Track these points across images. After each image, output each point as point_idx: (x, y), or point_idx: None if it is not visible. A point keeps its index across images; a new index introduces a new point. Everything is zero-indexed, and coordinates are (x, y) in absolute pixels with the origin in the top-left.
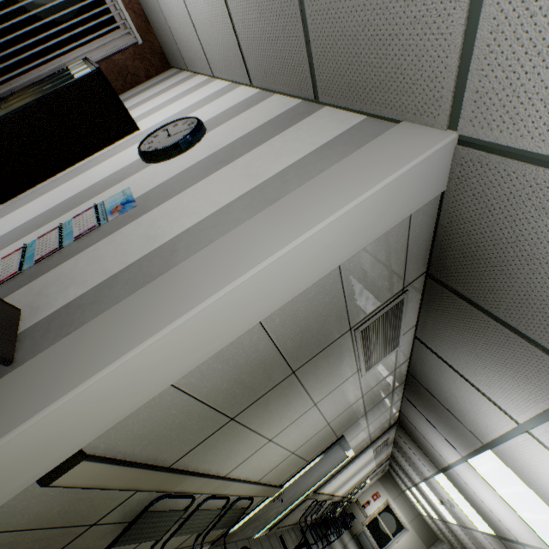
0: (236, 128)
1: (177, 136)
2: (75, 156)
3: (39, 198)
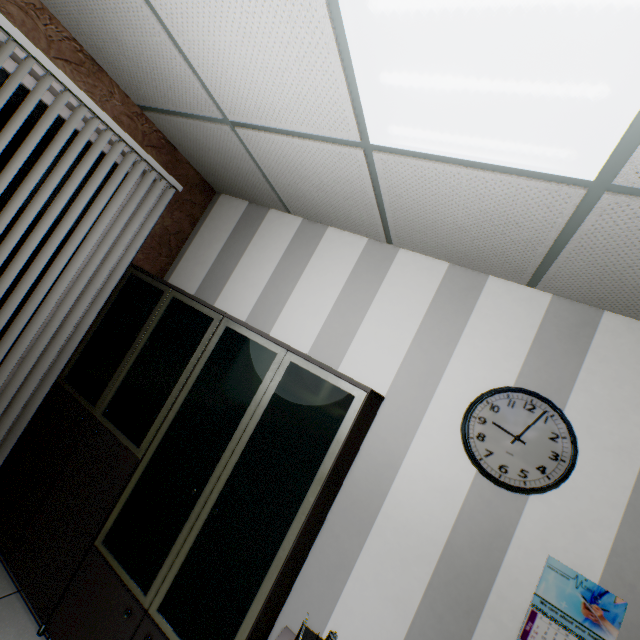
0: (616, 402)
1: (535, 440)
2: (338, 488)
3: (352, 582)
